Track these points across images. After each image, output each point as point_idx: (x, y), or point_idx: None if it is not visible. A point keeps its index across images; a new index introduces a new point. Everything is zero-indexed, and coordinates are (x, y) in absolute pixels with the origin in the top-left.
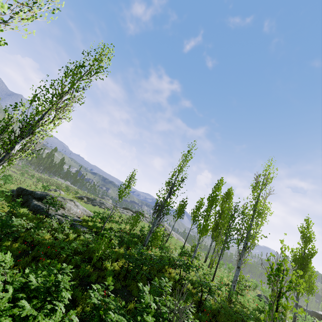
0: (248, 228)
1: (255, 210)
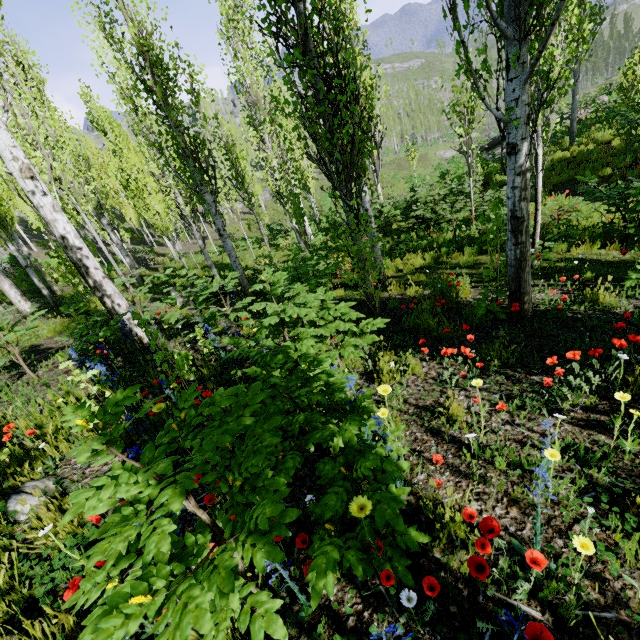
0: None
1: None
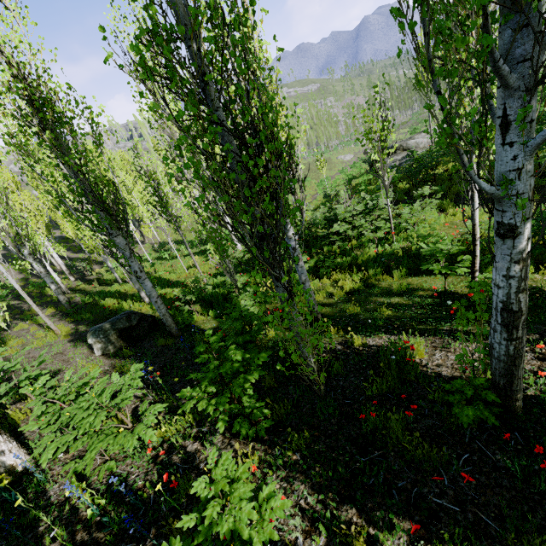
0: None
1: None
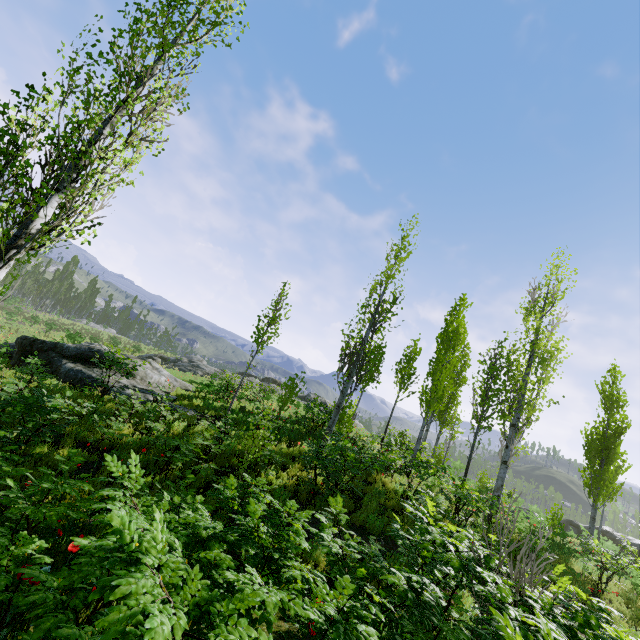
0: (521, 389)
1: (533, 355)
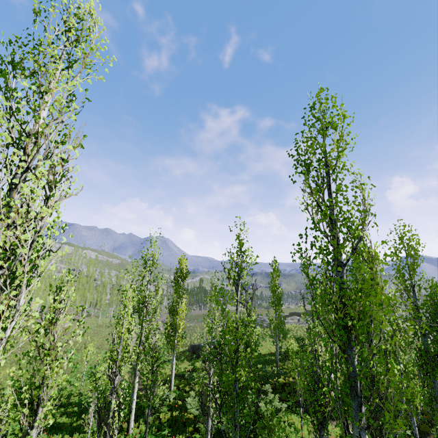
0: None
1: None
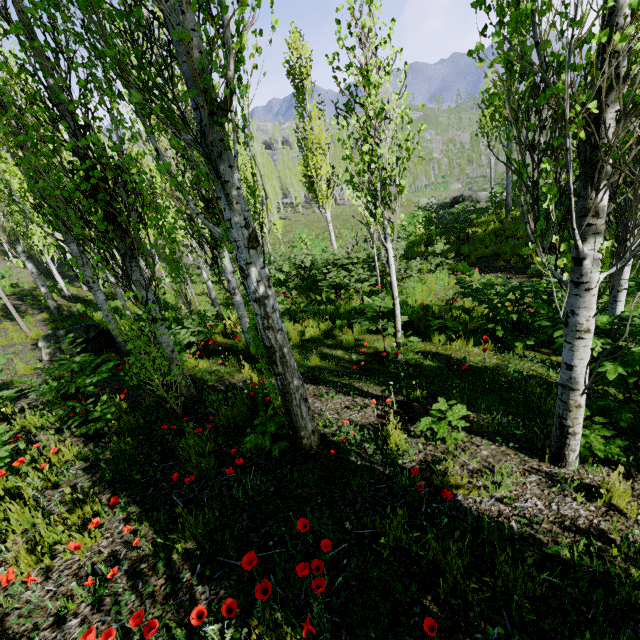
0: None
1: None
